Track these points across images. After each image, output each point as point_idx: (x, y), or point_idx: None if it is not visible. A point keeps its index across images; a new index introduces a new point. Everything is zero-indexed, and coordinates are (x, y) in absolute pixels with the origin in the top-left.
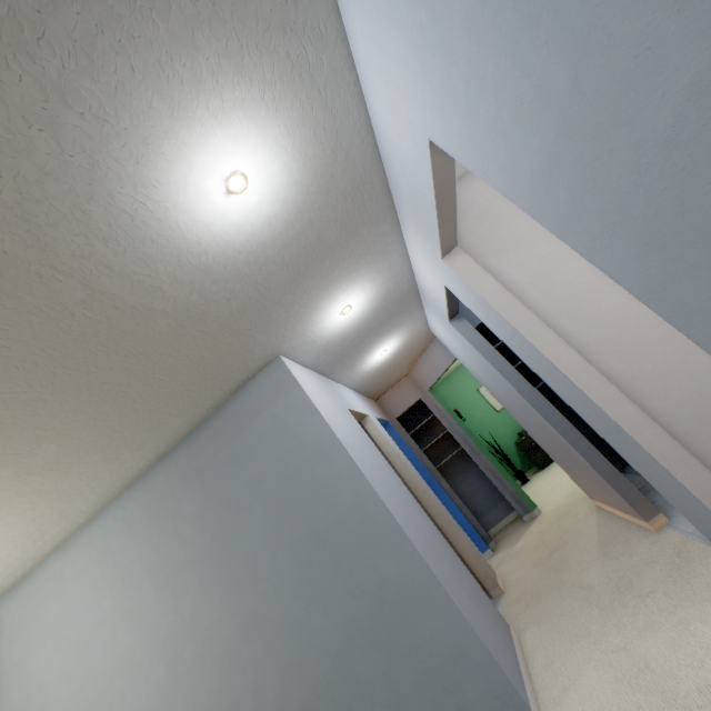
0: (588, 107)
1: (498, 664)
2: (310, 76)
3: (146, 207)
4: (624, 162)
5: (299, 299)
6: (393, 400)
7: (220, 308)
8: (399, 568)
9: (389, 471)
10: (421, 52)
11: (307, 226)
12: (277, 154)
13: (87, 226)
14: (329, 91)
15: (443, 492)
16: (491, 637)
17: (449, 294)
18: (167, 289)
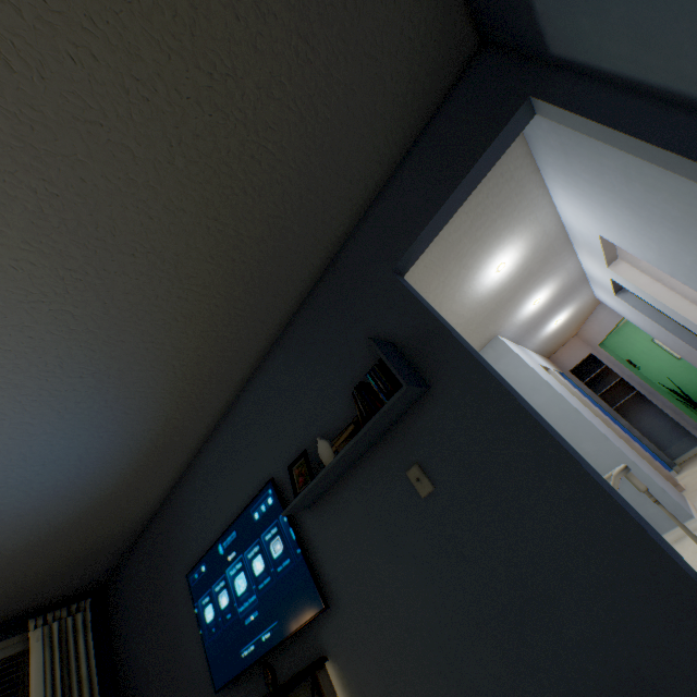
0: (665, 254)
1: (668, 495)
2: (536, 220)
3: (470, 287)
4: (683, 267)
5: (512, 303)
6: (564, 357)
7: (479, 317)
8: (595, 447)
9: (577, 401)
10: (595, 220)
11: (523, 270)
12: (517, 250)
13: (452, 300)
14: (543, 220)
15: (621, 427)
16: (665, 487)
17: (613, 281)
18: (464, 314)
